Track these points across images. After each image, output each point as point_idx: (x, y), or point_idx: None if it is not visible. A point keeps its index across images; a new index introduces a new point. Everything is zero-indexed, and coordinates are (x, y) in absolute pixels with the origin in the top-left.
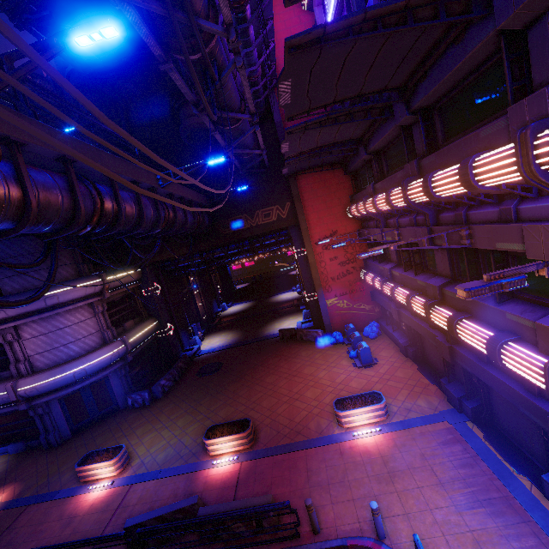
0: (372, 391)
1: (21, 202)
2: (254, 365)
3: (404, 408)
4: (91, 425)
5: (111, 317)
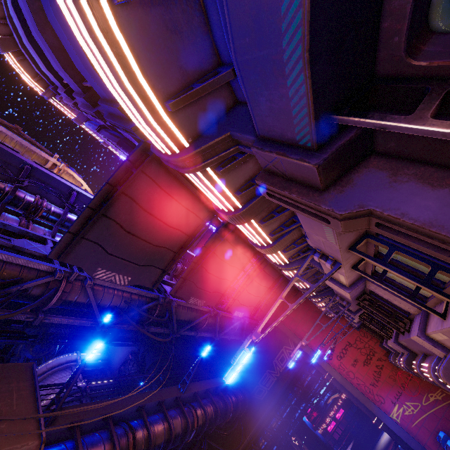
0: None
1: None
2: None
3: None
4: None
5: None
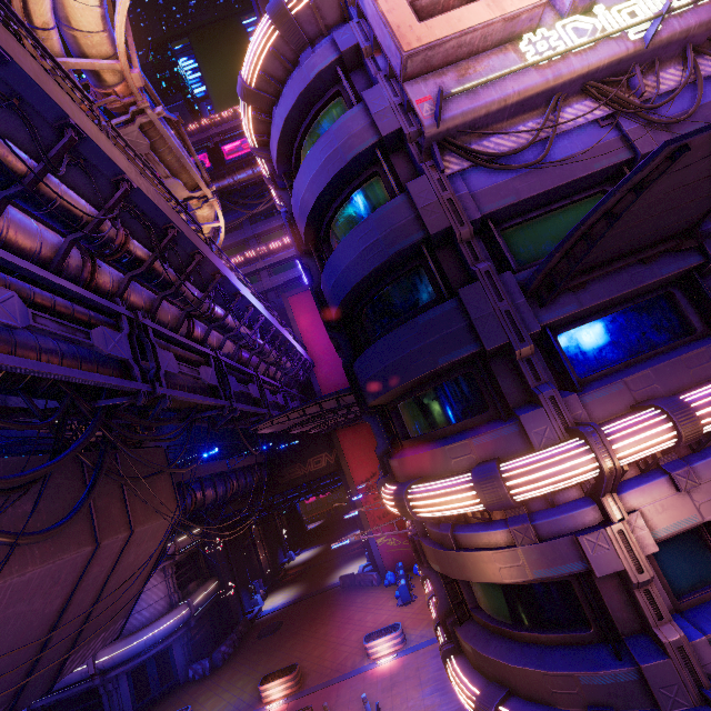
0: (395, 623)
1: None
2: (312, 619)
3: (420, 636)
4: (152, 704)
5: (177, 580)
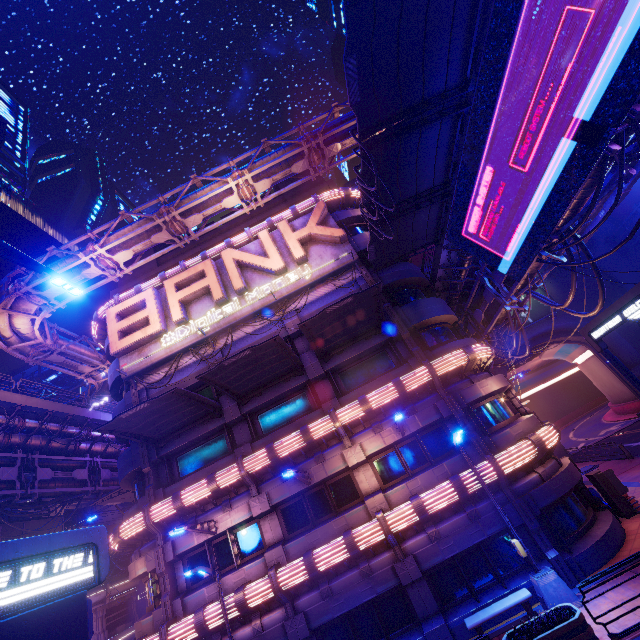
0: None
1: None
2: None
3: None
4: None
5: (108, 622)
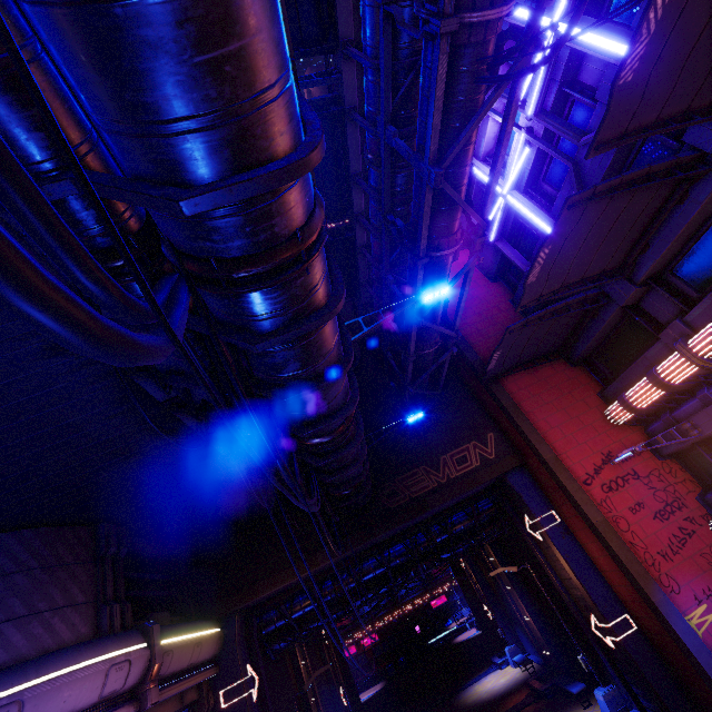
0: None
1: None
2: None
3: None
4: None
5: None
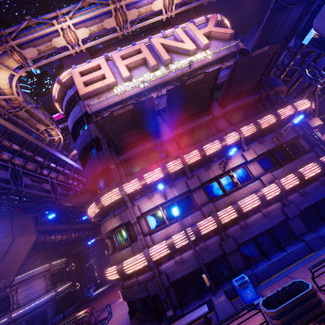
0: None
1: (36, 241)
2: (108, 292)
3: None
4: None
5: (51, 281)
